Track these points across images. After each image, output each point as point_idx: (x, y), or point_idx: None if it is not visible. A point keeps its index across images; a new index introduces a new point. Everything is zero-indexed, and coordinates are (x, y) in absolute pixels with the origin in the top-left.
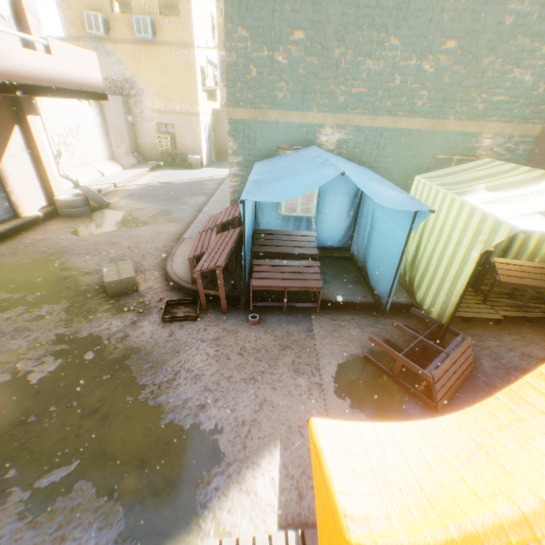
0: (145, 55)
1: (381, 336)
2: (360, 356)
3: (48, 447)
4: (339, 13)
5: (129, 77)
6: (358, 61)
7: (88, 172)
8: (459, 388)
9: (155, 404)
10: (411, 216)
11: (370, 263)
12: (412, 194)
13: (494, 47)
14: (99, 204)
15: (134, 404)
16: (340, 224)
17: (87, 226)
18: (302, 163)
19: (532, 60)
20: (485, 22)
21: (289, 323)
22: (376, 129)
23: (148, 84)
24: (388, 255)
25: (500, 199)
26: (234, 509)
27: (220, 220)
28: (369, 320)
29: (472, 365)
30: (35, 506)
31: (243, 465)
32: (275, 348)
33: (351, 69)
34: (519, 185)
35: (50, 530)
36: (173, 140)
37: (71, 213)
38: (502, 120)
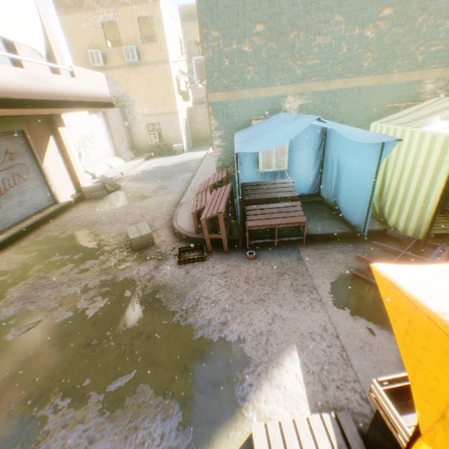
0: (133, 75)
1: None
2: (349, 275)
3: (110, 361)
4: (290, 4)
5: (123, 93)
6: (309, 40)
7: (101, 166)
8: None
9: (186, 325)
10: (378, 150)
11: (342, 200)
12: None
13: (425, 7)
14: (113, 187)
15: (170, 326)
16: (308, 174)
17: (106, 204)
18: (276, 123)
19: None
20: None
21: (281, 255)
22: (331, 92)
23: (138, 96)
24: (359, 189)
25: None
26: (269, 400)
27: (212, 182)
28: (349, 247)
29: None
30: (109, 405)
31: (269, 366)
32: (274, 275)
33: (304, 47)
34: None
35: (124, 422)
36: (159, 135)
37: (94, 196)
38: (441, 66)
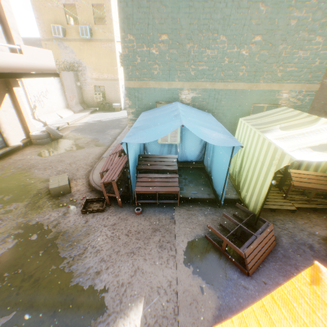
0: (86, 47)
1: (217, 221)
2: (203, 235)
3: None
4: (188, 23)
5: (78, 60)
6: (201, 51)
7: (53, 116)
8: (265, 259)
9: (69, 271)
10: (232, 147)
11: (213, 173)
12: (238, 129)
13: (285, 38)
14: (56, 136)
15: (56, 271)
16: (196, 147)
17: (47, 150)
18: (166, 114)
19: (310, 45)
20: (279, 24)
21: (160, 213)
22: (215, 90)
23: (88, 64)
24: (221, 170)
25: (287, 136)
26: None
27: (121, 148)
28: (211, 210)
29: (274, 242)
30: None
31: (118, 315)
32: (149, 231)
33: (197, 55)
34: (301, 126)
35: None
36: (103, 95)
37: (39, 142)
38: (294, 82)
